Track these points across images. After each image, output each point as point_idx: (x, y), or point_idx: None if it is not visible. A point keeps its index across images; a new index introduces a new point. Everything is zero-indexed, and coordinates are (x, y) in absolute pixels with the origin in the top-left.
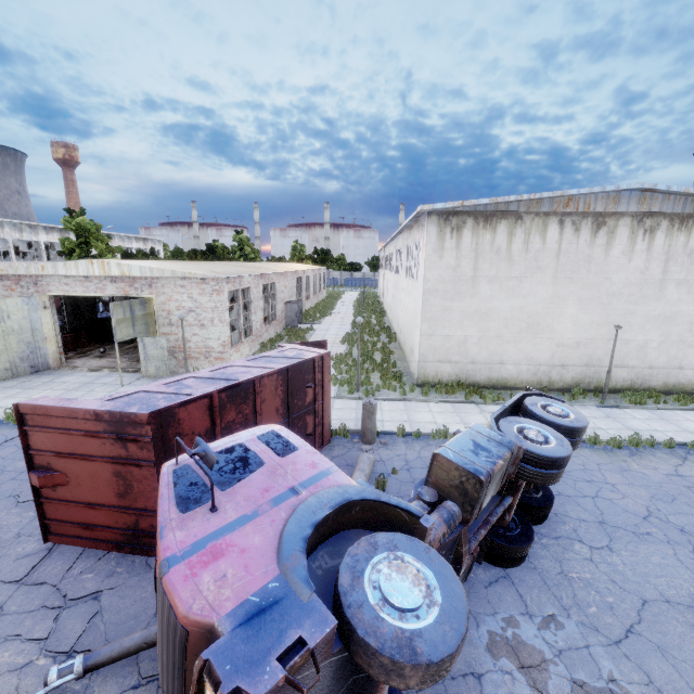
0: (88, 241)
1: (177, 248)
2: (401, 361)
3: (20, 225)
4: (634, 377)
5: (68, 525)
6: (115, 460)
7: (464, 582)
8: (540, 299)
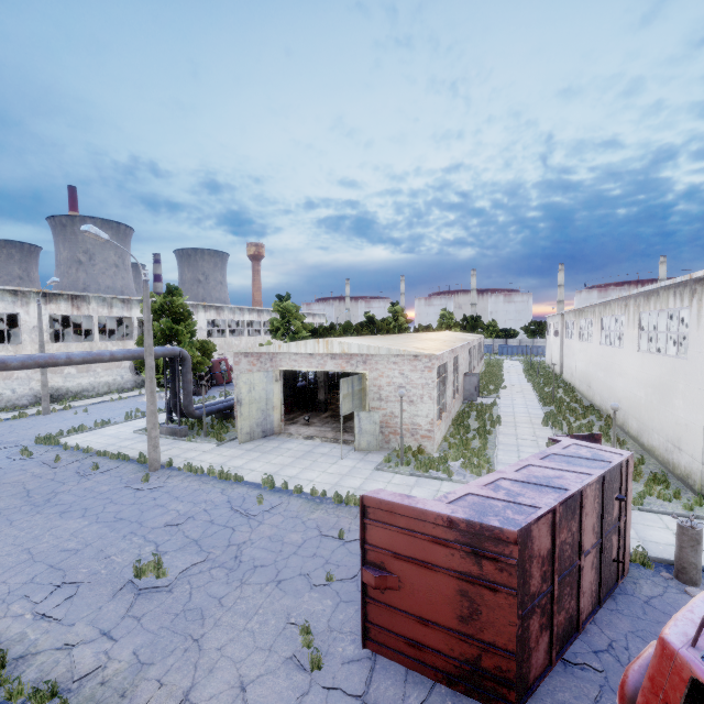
0: (290, 320)
1: (347, 322)
2: (644, 455)
3: (234, 308)
4: None
5: (392, 635)
6: (464, 576)
7: None
8: None
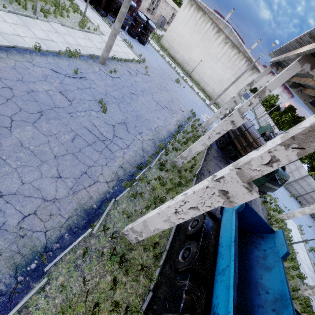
0: None
1: None
2: None
3: None
4: (199, 80)
5: None
6: None
7: (122, 29)
8: (195, 42)
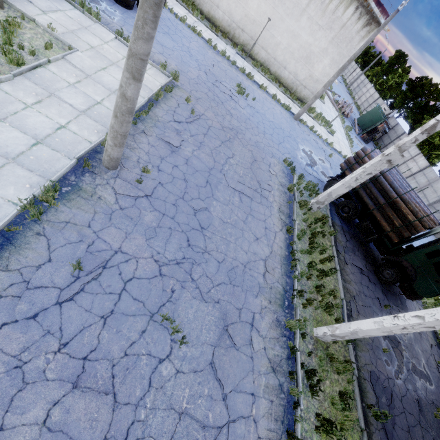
0: None
1: None
2: None
3: None
4: (266, 60)
5: None
6: None
7: None
8: None
